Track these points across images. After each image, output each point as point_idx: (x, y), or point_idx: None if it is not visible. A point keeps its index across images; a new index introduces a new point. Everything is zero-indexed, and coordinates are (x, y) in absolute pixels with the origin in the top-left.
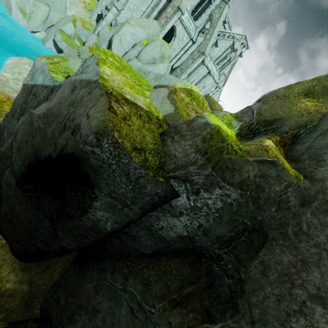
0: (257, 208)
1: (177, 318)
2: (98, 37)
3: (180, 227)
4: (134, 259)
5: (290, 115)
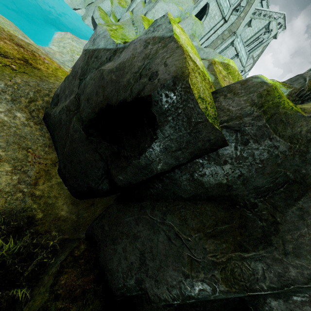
0: (302, 162)
1: (211, 246)
2: (132, 14)
3: (221, 175)
4: (172, 201)
5: None
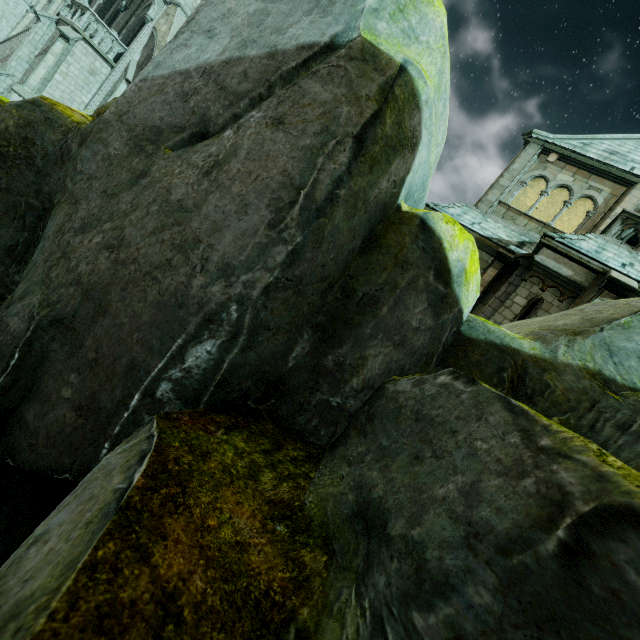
0: (39, 176)
1: None
2: None
3: None
4: None
5: None
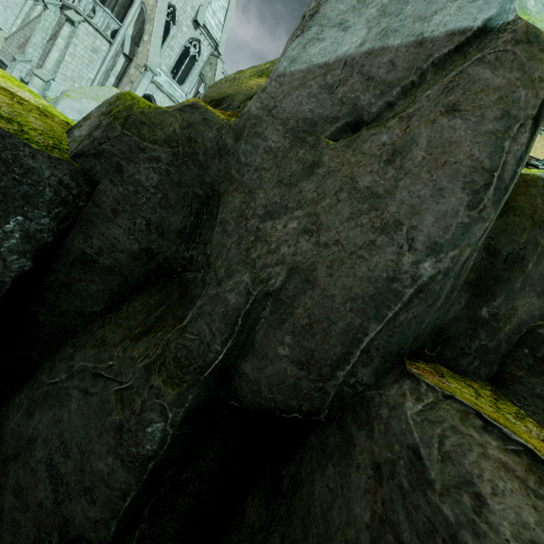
0: (201, 169)
1: (141, 347)
2: None
3: (124, 238)
4: (83, 331)
5: (239, 90)
